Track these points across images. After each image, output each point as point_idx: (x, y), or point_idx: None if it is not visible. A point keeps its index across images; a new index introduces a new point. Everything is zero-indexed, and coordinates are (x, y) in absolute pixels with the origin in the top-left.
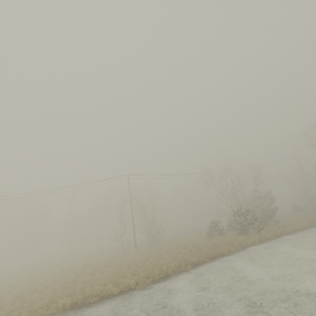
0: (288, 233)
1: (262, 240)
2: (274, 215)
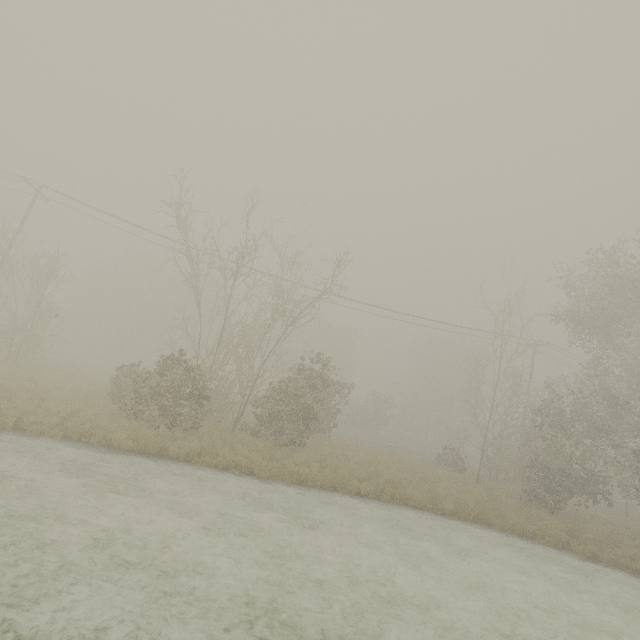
0: (204, 464)
1: (74, 436)
2: (308, 426)
